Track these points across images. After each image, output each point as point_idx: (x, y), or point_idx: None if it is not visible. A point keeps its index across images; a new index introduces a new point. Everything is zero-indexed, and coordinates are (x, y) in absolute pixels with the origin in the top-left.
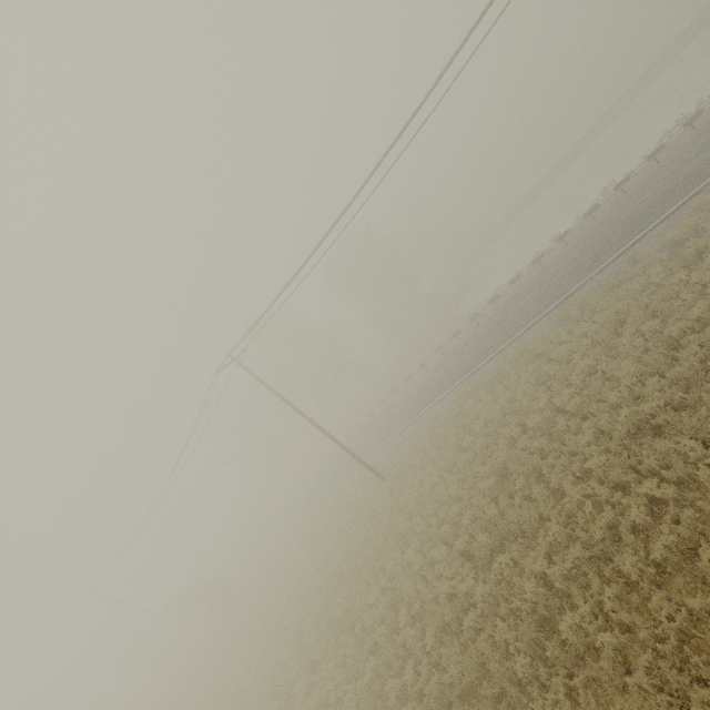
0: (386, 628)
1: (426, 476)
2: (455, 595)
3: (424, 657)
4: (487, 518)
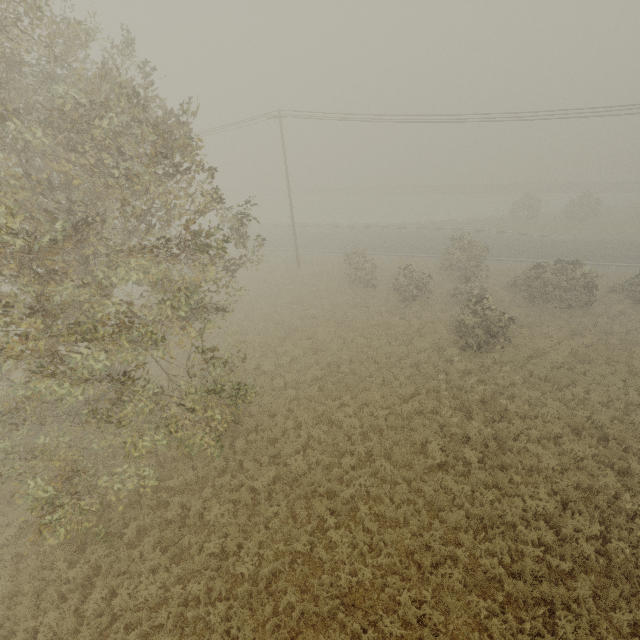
0: None
1: None
2: None
3: None
4: None
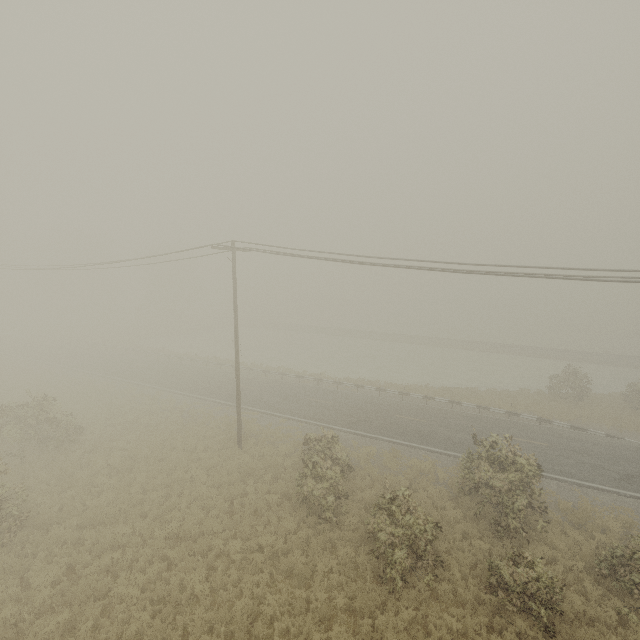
0: None
1: None
2: None
3: None
4: None
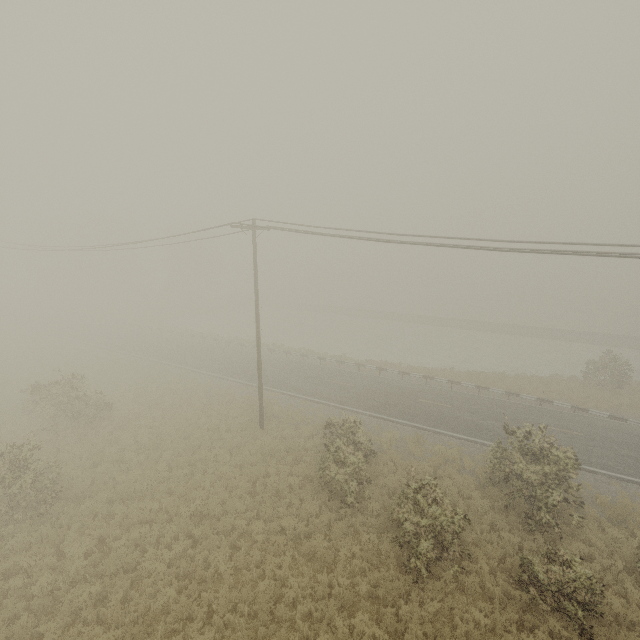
0: None
1: None
2: None
3: None
4: None
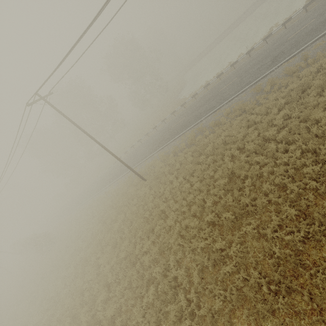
0: (161, 269)
1: (174, 178)
2: (206, 247)
3: (192, 289)
4: (223, 202)
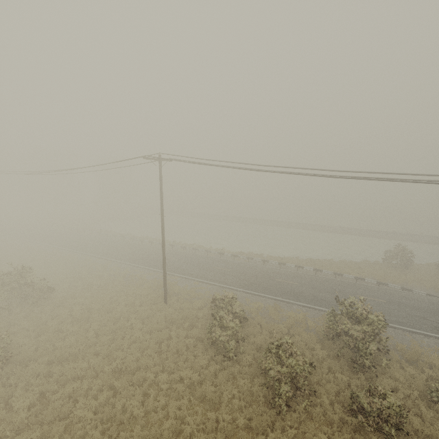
0: None
1: None
2: None
3: None
4: None
